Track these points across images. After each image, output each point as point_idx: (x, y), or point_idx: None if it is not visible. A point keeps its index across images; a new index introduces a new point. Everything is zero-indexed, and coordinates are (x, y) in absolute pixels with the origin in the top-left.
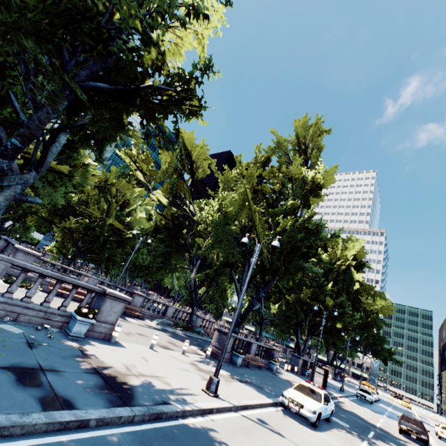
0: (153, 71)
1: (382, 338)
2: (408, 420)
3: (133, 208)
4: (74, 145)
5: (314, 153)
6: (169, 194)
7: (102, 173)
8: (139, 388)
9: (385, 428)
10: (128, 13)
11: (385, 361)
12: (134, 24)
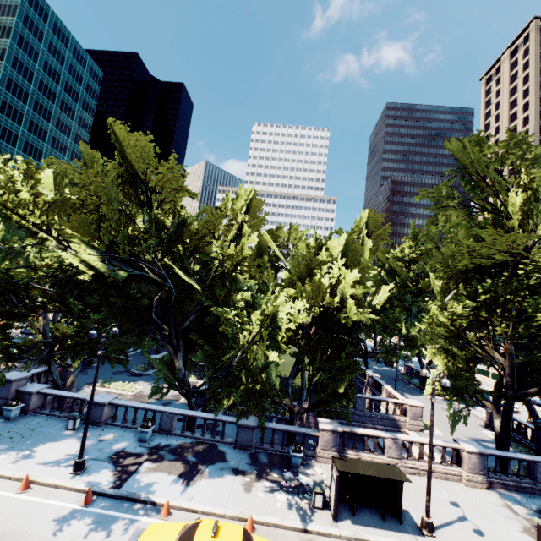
0: None
1: None
2: None
3: None
4: None
5: None
6: None
7: None
8: None
9: None
10: None
11: None
12: None
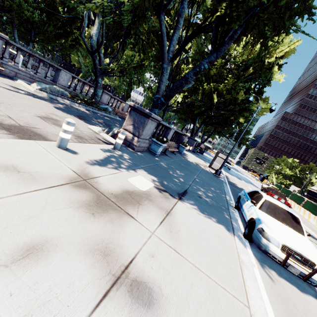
0: None
1: (247, 131)
2: (276, 193)
3: None
4: None
5: None
6: None
7: None
8: None
9: None
10: None
11: (240, 144)
12: None
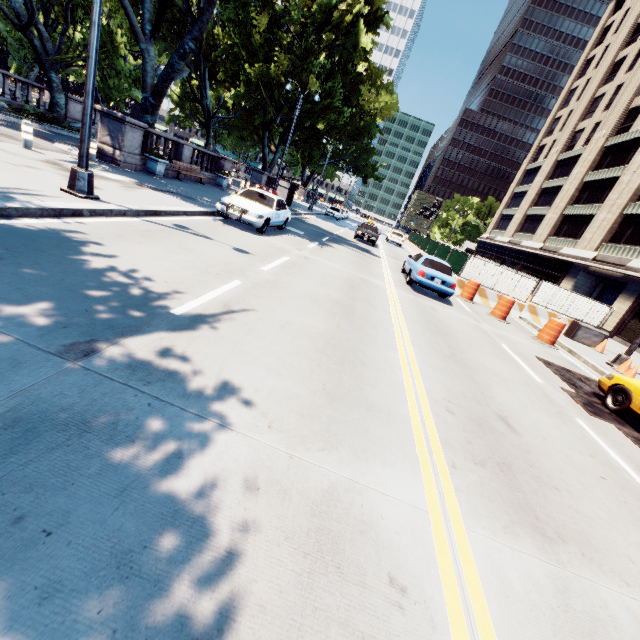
0: None
1: (370, 151)
2: (366, 227)
3: None
4: None
5: None
6: None
7: None
8: None
9: (342, 236)
10: None
11: (366, 179)
12: None
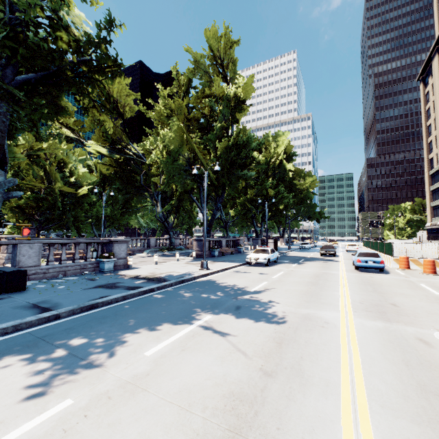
0: (72, 53)
1: (313, 206)
2: (325, 247)
3: (70, 166)
4: (12, 132)
5: (230, 67)
6: (104, 141)
7: (25, 142)
8: (165, 277)
9: (312, 257)
10: (27, 2)
11: (317, 220)
12: (37, 11)
